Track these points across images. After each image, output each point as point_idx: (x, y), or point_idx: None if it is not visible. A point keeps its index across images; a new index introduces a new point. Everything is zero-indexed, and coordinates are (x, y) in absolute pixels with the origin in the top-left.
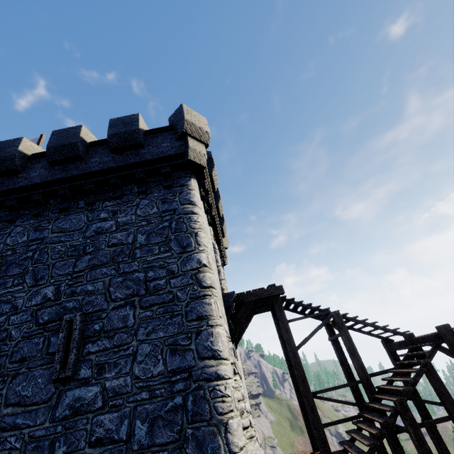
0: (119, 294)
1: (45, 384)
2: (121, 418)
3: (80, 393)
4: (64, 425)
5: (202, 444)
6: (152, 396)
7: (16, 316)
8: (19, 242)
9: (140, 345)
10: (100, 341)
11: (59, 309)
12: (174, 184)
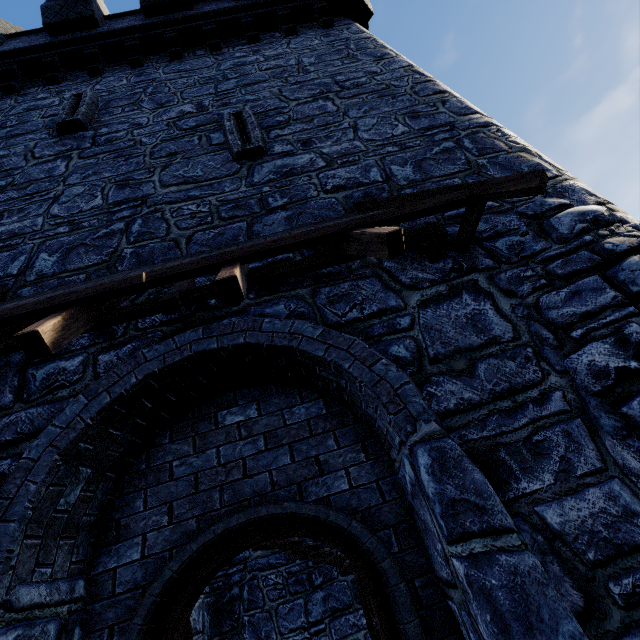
0: (300, 95)
1: (220, 164)
2: (364, 168)
3: (284, 162)
4: (273, 186)
5: (510, 166)
6: (403, 148)
7: (143, 129)
8: (116, 86)
9: (358, 121)
10: (292, 126)
11: (210, 116)
12: (334, 25)
